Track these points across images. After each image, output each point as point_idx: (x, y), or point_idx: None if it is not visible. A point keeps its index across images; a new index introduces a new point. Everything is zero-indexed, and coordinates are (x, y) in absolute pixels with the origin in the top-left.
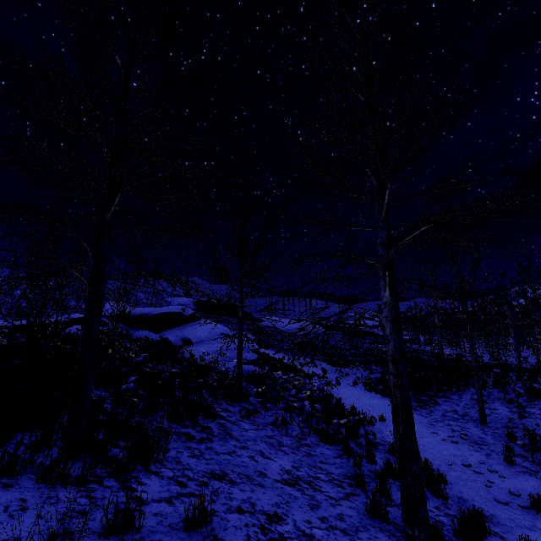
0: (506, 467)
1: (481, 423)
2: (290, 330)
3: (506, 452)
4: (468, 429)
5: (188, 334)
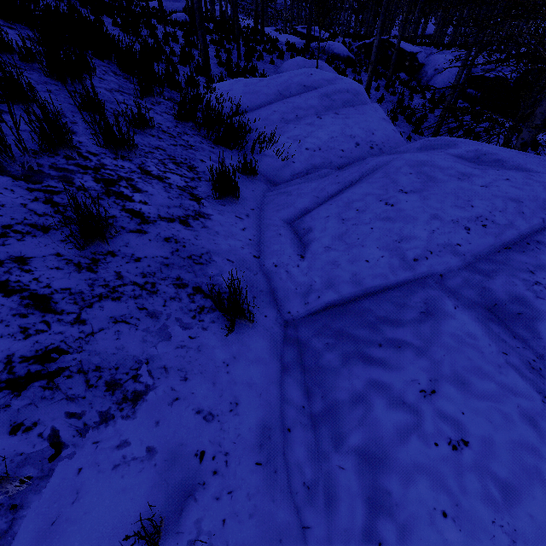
0: None
1: None
2: None
3: None
4: None
5: None
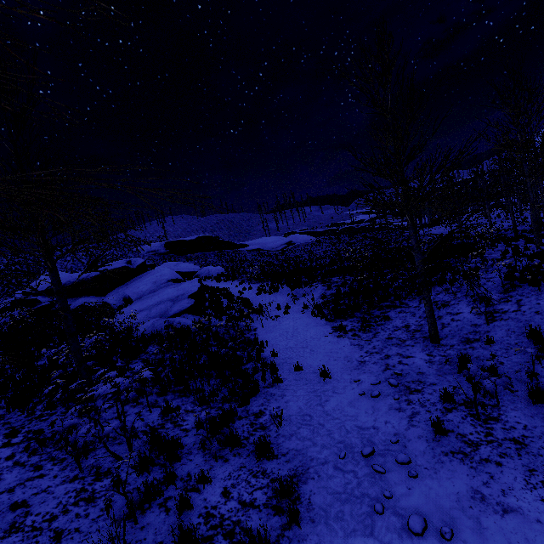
0: (429, 446)
1: (432, 342)
2: (275, 249)
3: (444, 403)
4: (409, 360)
5: (128, 291)
